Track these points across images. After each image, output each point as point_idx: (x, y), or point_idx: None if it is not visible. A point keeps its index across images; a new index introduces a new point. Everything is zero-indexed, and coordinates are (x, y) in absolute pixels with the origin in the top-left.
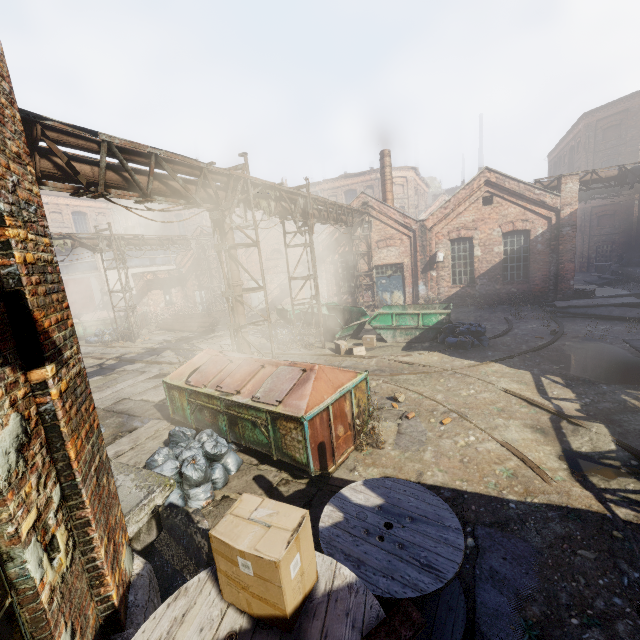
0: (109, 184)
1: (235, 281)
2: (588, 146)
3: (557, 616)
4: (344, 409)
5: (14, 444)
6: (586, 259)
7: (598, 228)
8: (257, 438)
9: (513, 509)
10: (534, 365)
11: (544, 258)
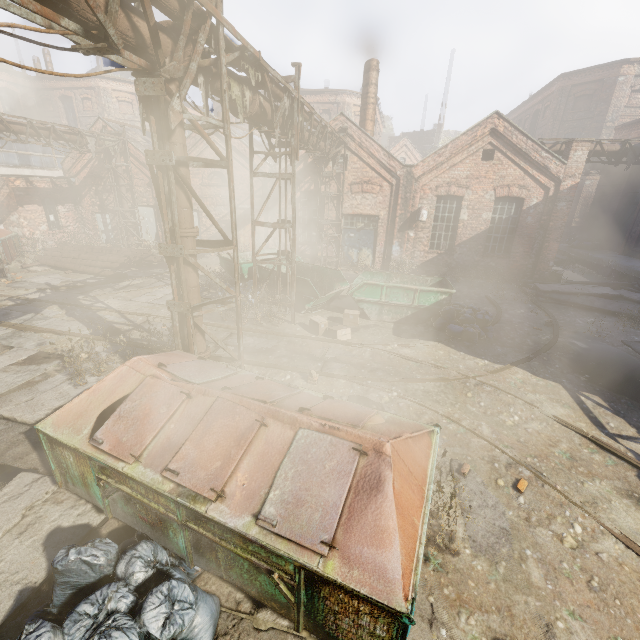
0: None
1: (185, 228)
2: (557, 113)
3: None
4: None
5: None
6: None
7: None
8: (261, 587)
9: None
10: (558, 373)
11: (531, 233)
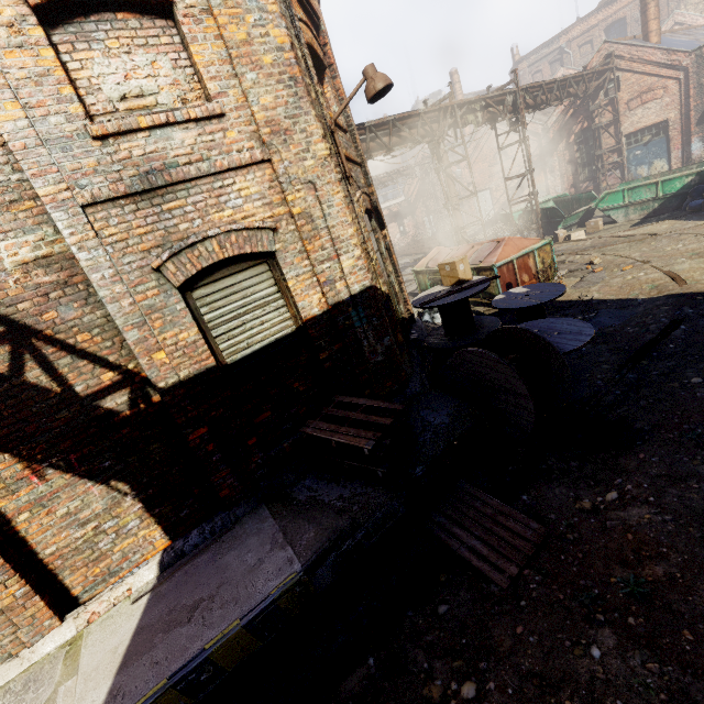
0: (371, 151)
1: (452, 194)
2: None
3: (622, 329)
4: (528, 264)
5: (384, 249)
6: None
7: None
8: None
9: (638, 302)
10: None
11: None
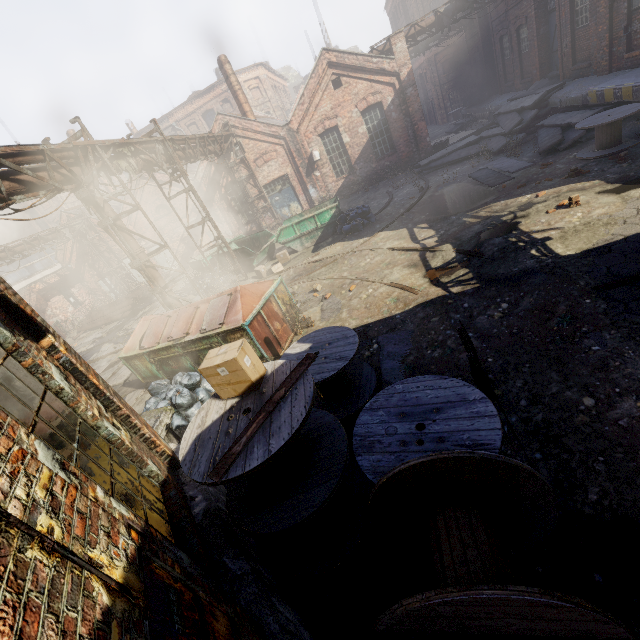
0: None
1: (136, 250)
2: None
3: (422, 355)
4: (273, 310)
5: (62, 377)
6: (444, 110)
7: (445, 75)
8: None
9: (398, 318)
10: (409, 222)
11: (401, 125)
